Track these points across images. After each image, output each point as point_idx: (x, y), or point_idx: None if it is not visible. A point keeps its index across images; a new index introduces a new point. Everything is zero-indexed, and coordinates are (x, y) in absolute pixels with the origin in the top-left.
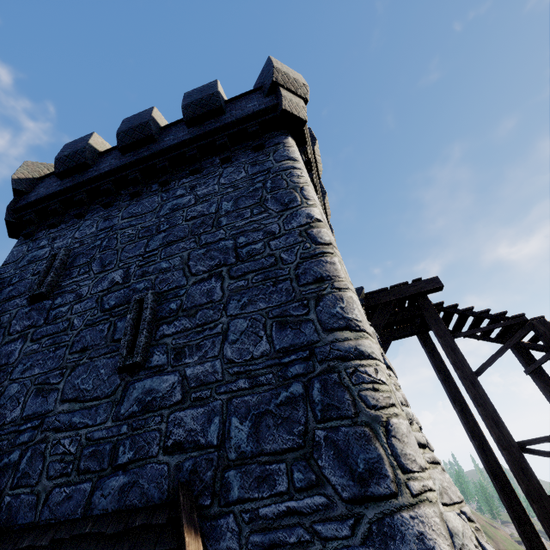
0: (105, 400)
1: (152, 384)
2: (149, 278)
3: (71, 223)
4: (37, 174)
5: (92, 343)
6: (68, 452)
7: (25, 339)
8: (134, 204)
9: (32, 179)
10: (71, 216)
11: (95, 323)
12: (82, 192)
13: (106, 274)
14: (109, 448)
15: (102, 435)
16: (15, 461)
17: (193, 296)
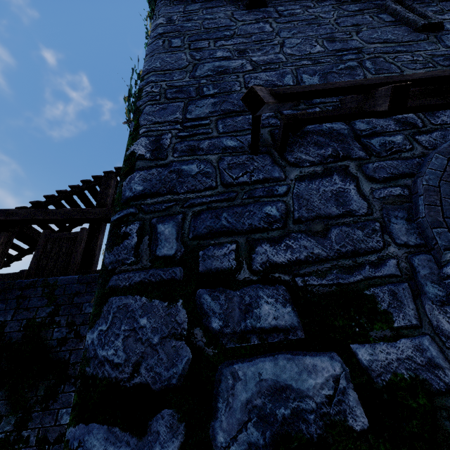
0: (422, 42)
1: None
2: None
3: None
4: None
5: (361, 22)
6: (416, 60)
7: (267, 22)
8: None
9: None
10: None
11: (350, 16)
12: None
13: None
14: None
15: (444, 53)
16: (356, 65)
17: (449, 5)
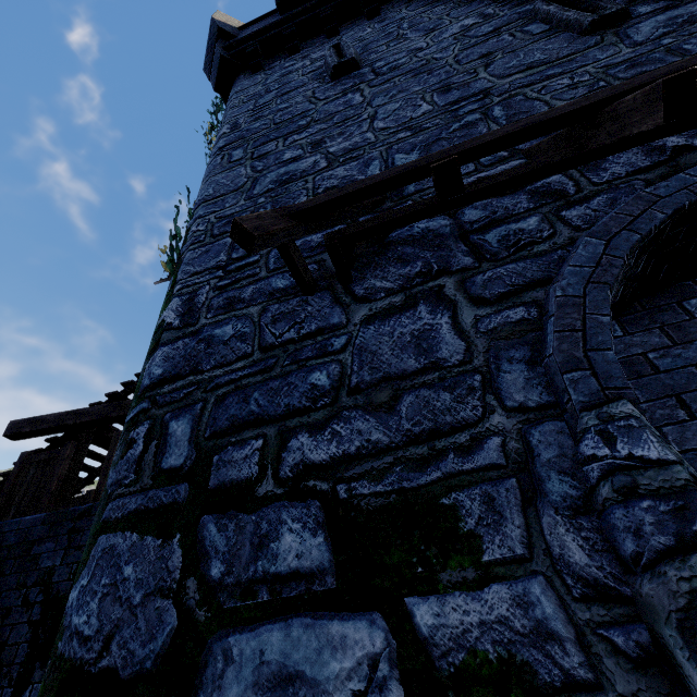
0: (591, 49)
1: (670, 15)
2: (532, 2)
3: (321, 43)
4: (234, 25)
5: (495, 48)
6: (577, 82)
7: (358, 91)
8: (419, 1)
9: (232, 26)
10: (313, 42)
11: (479, 43)
12: (331, 8)
13: (443, 29)
14: (659, 54)
15: (629, 56)
16: (477, 119)
17: None
